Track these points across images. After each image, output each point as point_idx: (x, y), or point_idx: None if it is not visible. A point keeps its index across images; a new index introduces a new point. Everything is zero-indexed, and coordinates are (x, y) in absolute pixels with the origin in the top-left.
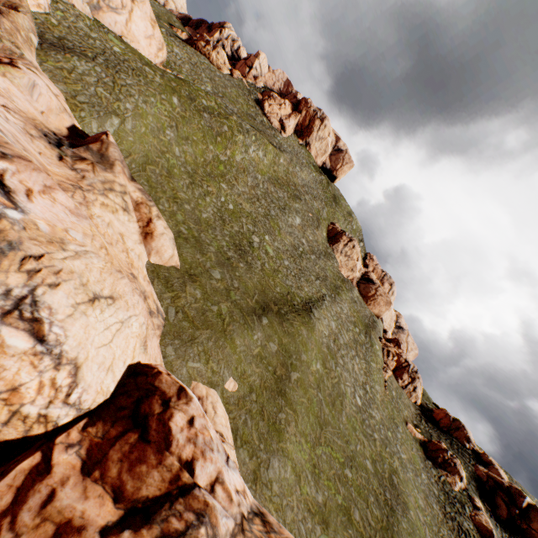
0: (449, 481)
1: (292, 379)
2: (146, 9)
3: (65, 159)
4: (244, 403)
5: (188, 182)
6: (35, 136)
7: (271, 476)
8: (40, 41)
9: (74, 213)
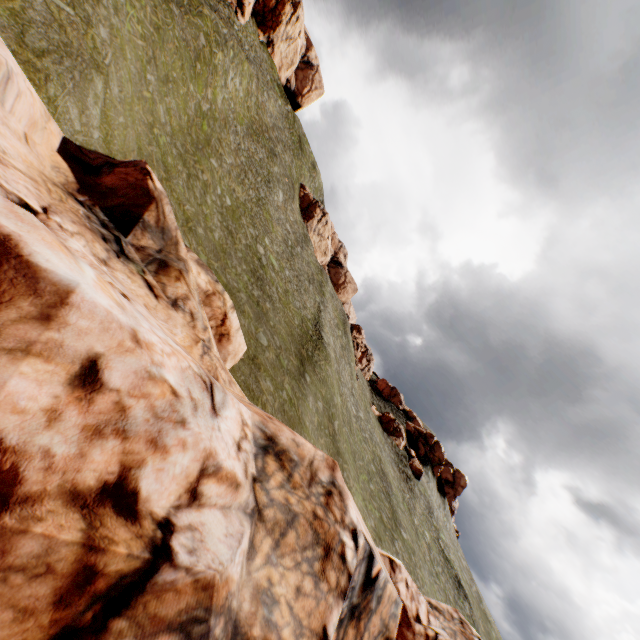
0: (397, 443)
1: (336, 431)
2: None
3: (150, 282)
4: None
5: (186, 177)
6: (106, 259)
7: None
8: None
9: None
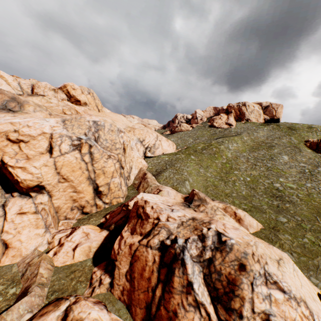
0: None
1: None
2: (163, 139)
3: (195, 209)
4: None
5: (223, 183)
6: (183, 208)
7: None
8: (154, 176)
9: (235, 229)
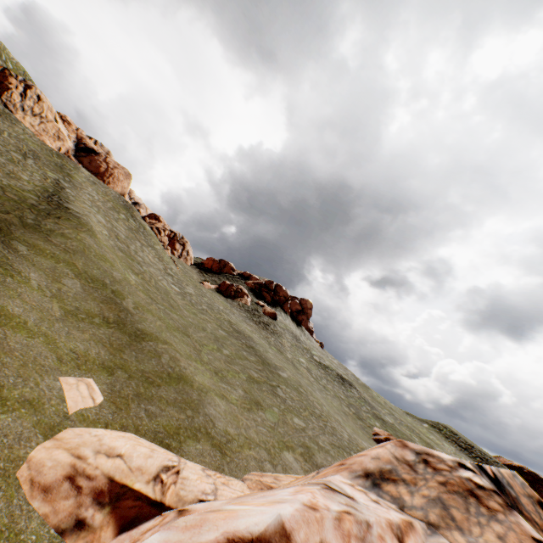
0: (244, 302)
1: (131, 311)
2: None
3: None
4: (125, 394)
5: None
6: None
7: (222, 427)
8: None
9: None
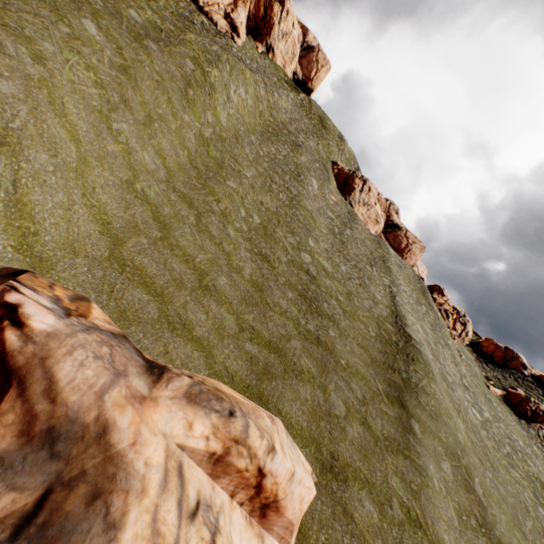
0: None
1: (482, 500)
2: None
3: None
4: None
5: (194, 219)
6: None
7: None
8: None
9: None
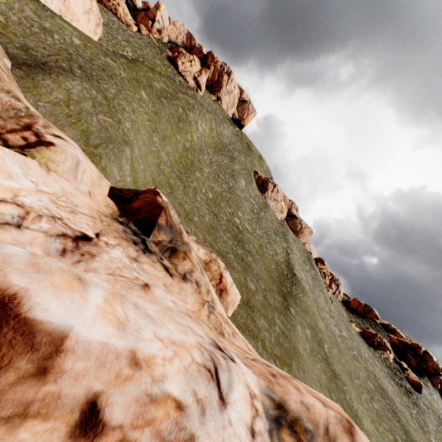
0: (385, 357)
1: (327, 354)
2: None
3: (166, 265)
4: None
5: (182, 188)
6: (136, 256)
7: None
8: (12, 64)
9: None
